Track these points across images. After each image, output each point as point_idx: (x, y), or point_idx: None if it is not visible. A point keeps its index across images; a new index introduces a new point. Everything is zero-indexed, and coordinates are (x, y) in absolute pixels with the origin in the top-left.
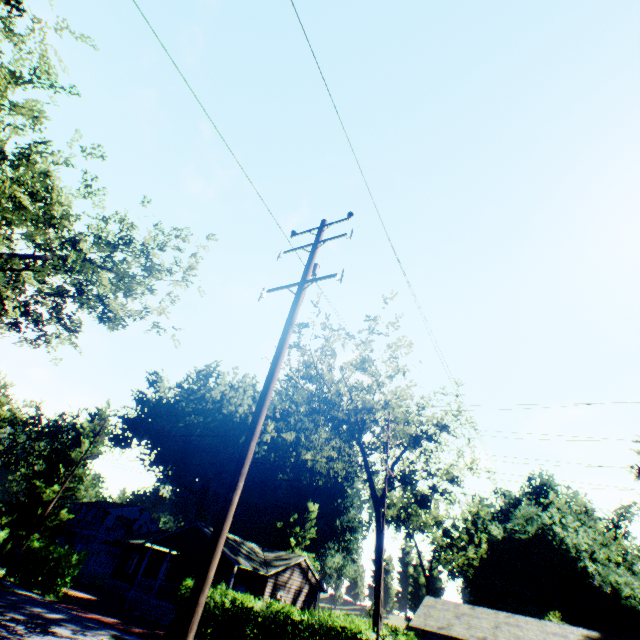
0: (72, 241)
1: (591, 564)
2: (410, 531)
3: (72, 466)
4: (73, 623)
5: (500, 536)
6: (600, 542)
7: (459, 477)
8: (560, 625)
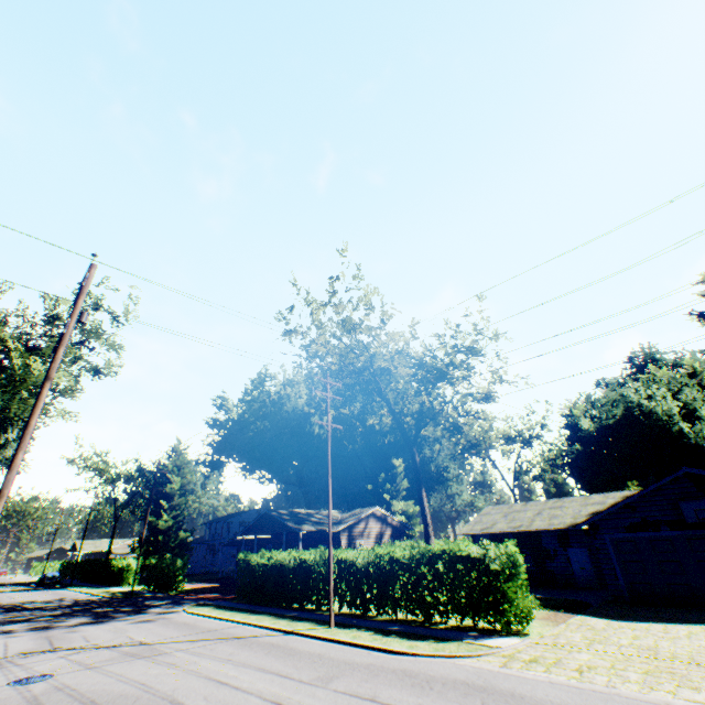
0: (0, 343)
1: (685, 425)
2: (484, 455)
3: (173, 498)
4: (171, 604)
5: (592, 428)
6: (700, 399)
7: (488, 394)
8: (605, 494)
